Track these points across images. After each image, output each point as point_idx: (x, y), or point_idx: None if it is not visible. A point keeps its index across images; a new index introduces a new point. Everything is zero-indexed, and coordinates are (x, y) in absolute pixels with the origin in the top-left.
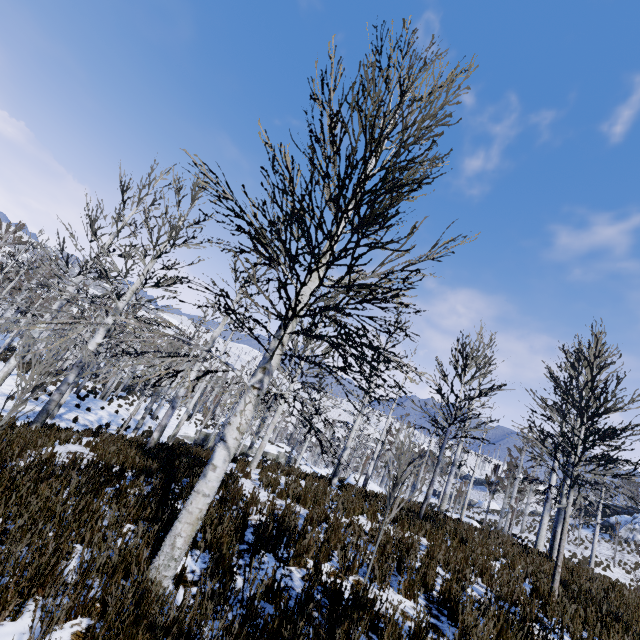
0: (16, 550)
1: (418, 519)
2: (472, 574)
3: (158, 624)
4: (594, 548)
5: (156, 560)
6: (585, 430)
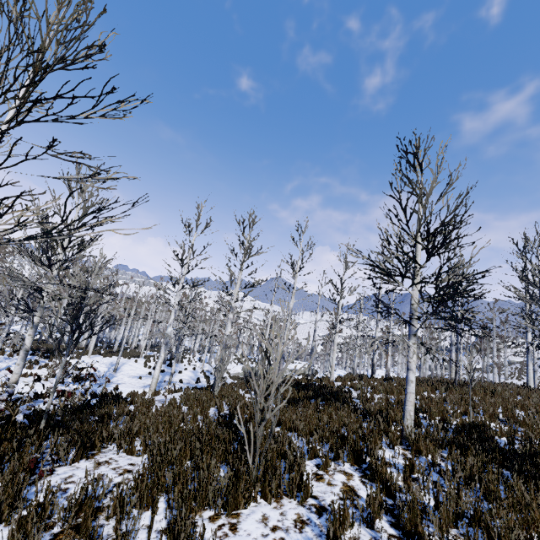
0: (360, 429)
1: (459, 386)
2: (513, 405)
3: (434, 438)
4: None
5: (405, 422)
6: None
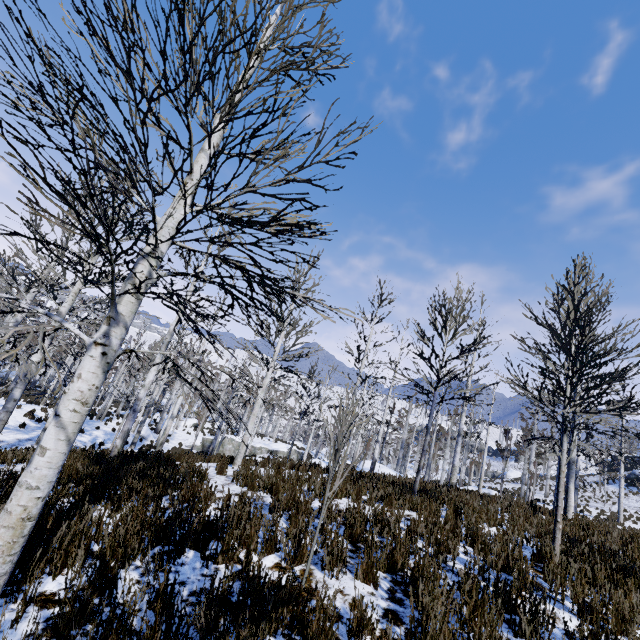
0: None
1: (408, 493)
2: (457, 544)
3: None
4: (621, 502)
5: None
6: (571, 366)
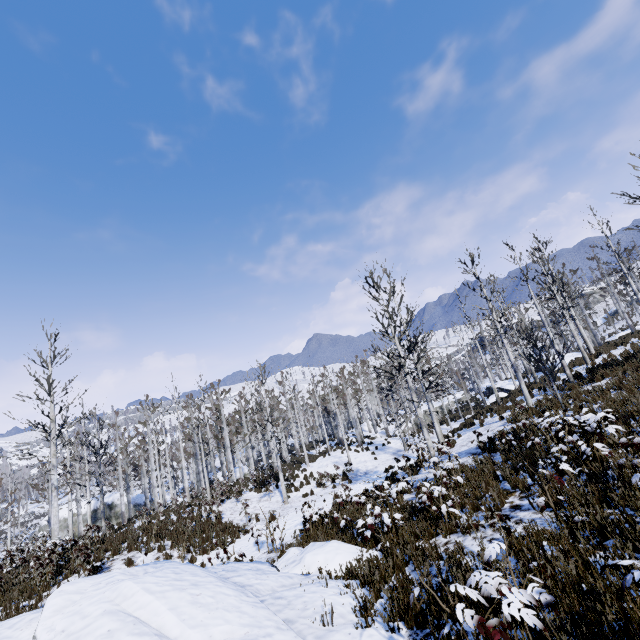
0: None
1: None
2: None
3: None
4: None
5: None
6: None
